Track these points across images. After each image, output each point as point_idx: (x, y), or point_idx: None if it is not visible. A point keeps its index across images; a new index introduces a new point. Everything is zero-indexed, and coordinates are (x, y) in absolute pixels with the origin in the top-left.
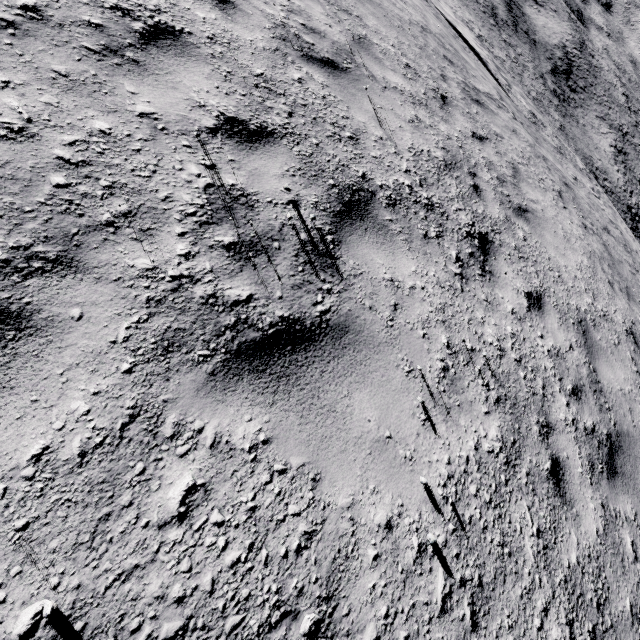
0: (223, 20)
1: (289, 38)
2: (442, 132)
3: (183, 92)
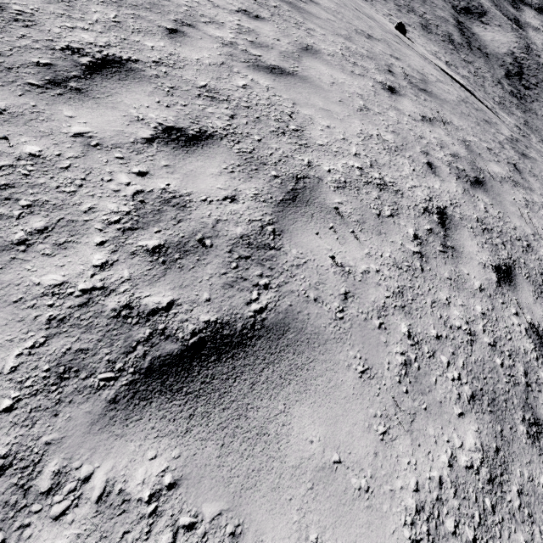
0: (441, 183)
1: (458, 173)
2: (538, 203)
3: (474, 259)
